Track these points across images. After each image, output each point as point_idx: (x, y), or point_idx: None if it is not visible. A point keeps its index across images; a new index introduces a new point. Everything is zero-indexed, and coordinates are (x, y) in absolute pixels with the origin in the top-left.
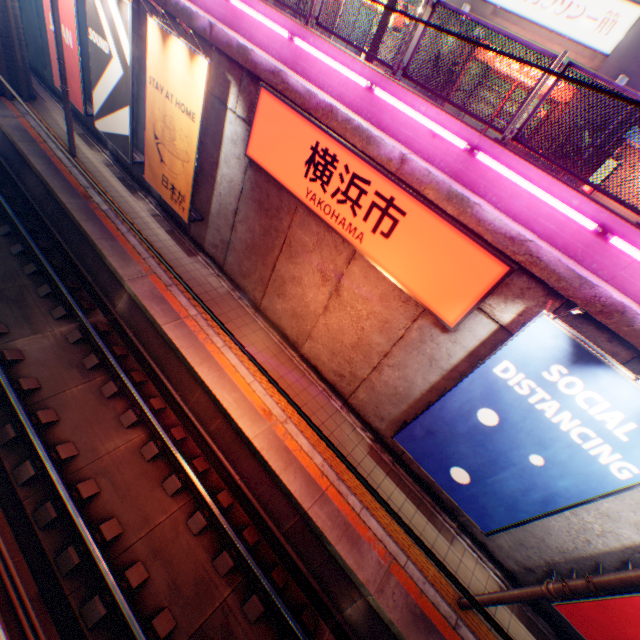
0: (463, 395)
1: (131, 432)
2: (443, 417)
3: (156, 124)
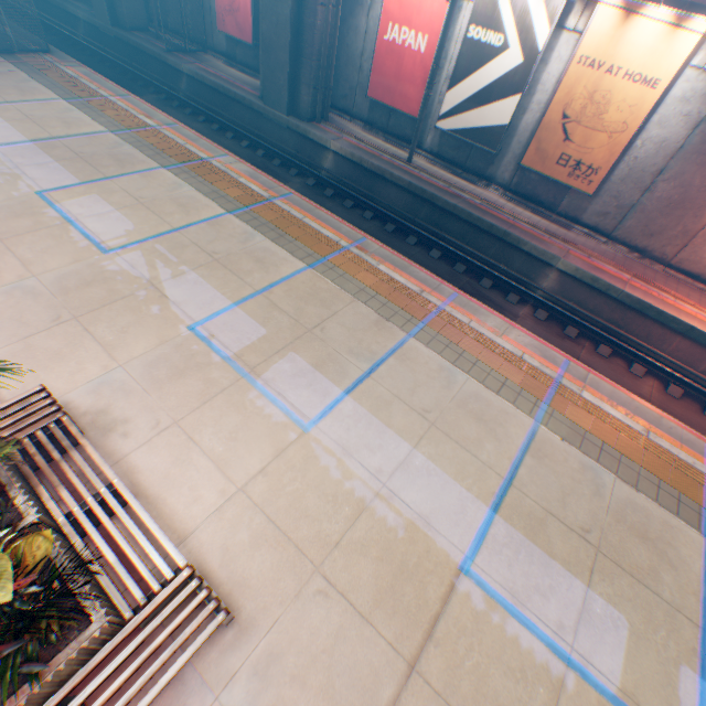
0: None
1: (644, 380)
2: None
3: (569, 104)
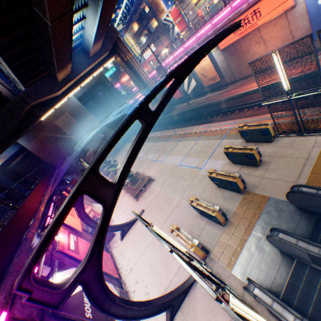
0: (310, 7)
1: (248, 111)
2: (314, 17)
3: (199, 73)
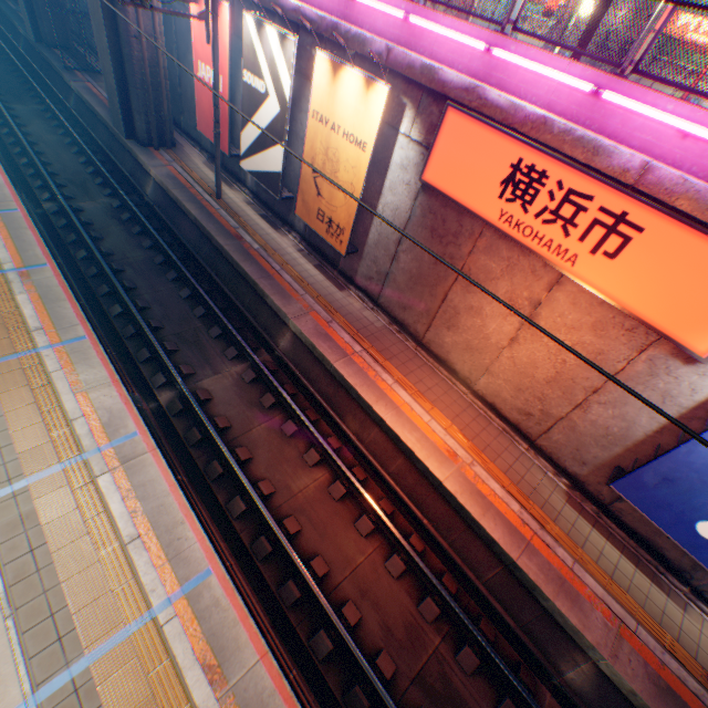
0: None
1: (315, 471)
2: (690, 462)
3: (315, 158)
